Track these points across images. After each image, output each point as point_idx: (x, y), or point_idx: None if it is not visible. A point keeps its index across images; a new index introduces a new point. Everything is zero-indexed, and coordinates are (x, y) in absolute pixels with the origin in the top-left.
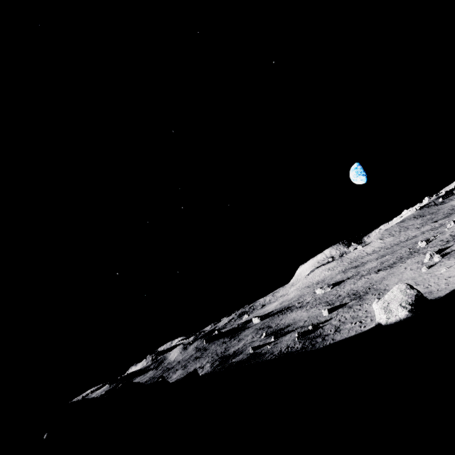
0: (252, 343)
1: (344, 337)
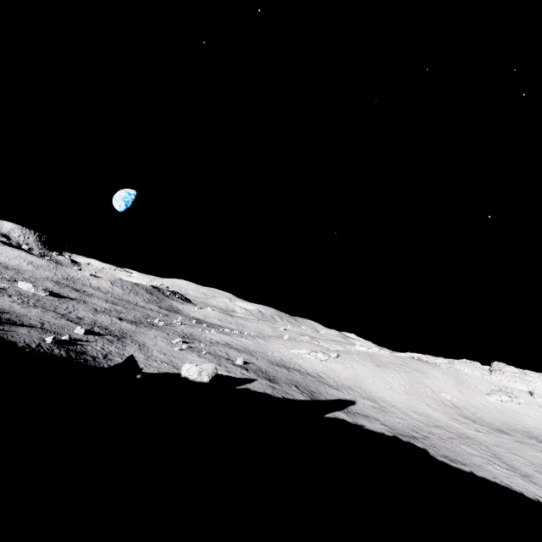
0: None
1: None
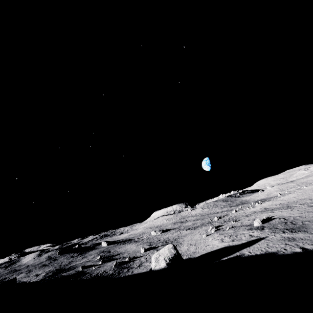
0: (86, 262)
1: (138, 272)
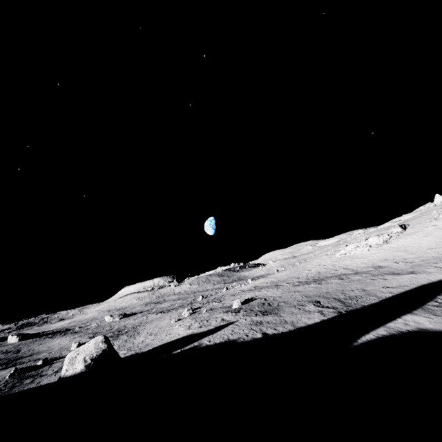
0: None
1: (49, 381)
